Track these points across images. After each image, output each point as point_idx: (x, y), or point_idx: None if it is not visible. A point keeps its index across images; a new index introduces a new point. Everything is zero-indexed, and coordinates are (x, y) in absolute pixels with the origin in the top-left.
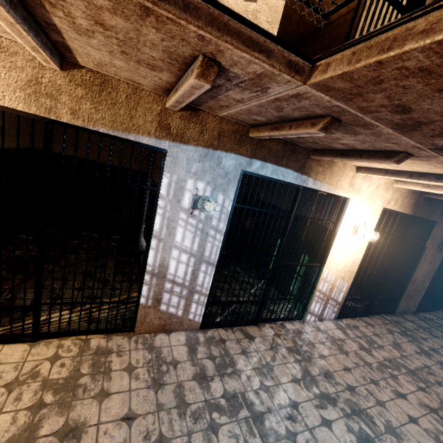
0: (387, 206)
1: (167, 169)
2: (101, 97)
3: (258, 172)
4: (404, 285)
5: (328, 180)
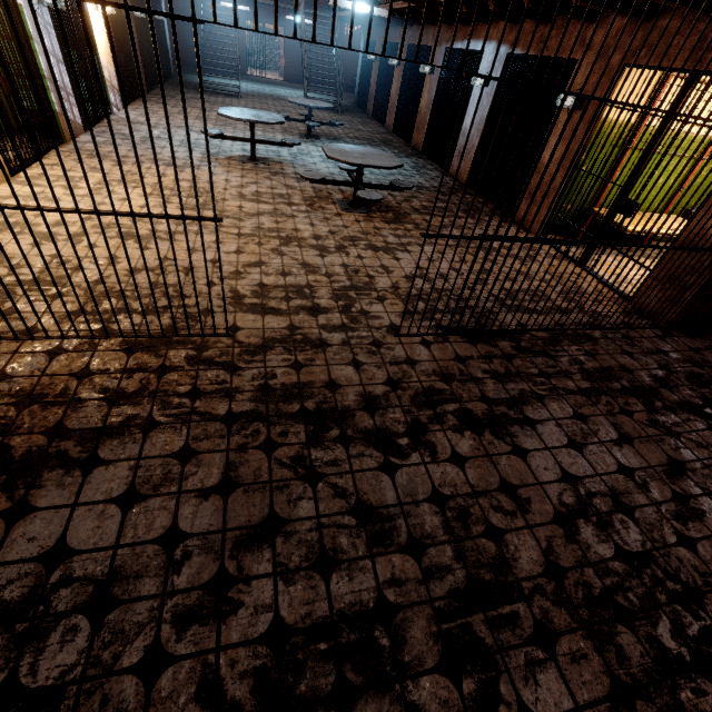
0: None
1: None
2: None
3: None
4: (133, 64)
5: None
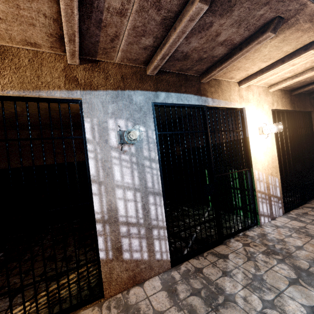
0: (273, 107)
1: (85, 115)
2: (4, 64)
3: (166, 101)
4: None
5: (222, 96)
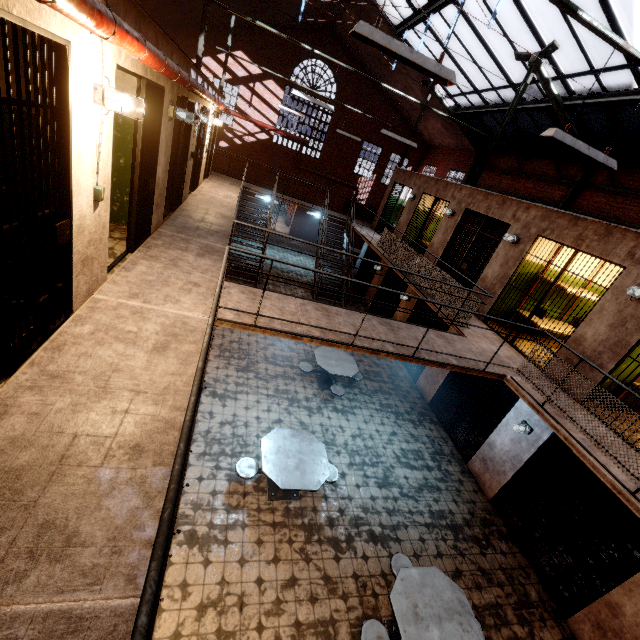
0: None
1: None
2: None
3: None
4: None
5: None
